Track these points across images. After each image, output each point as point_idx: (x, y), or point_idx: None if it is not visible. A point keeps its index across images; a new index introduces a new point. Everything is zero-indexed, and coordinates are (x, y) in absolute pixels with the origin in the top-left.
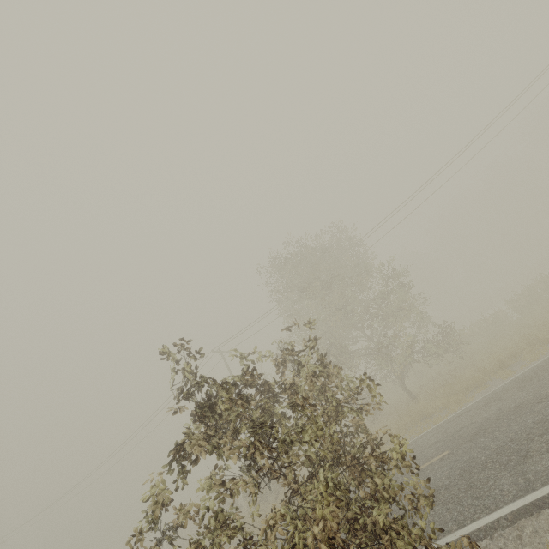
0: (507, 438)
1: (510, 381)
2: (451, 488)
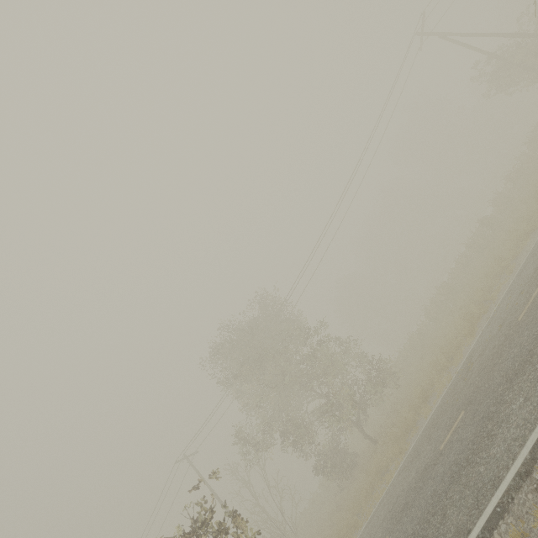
0: (417, 519)
1: (426, 424)
2: None
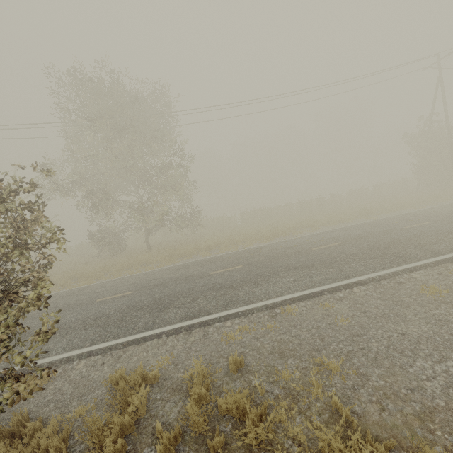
0: (168, 294)
1: (203, 259)
2: (111, 317)
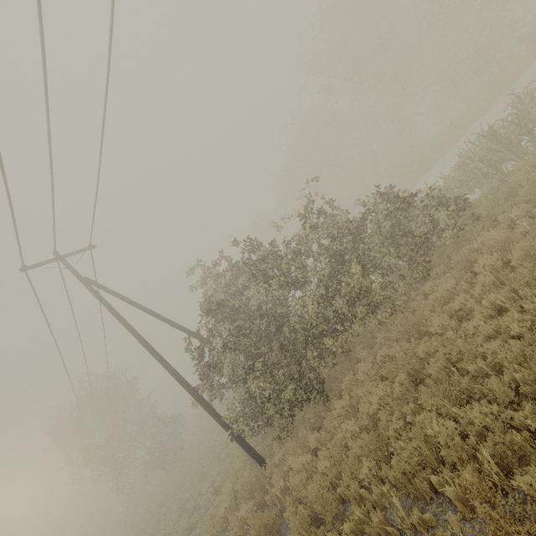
0: None
1: None
2: None
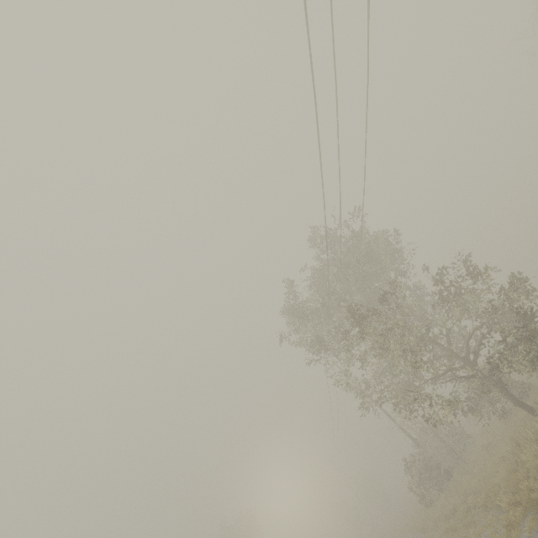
0: None
1: None
2: None
